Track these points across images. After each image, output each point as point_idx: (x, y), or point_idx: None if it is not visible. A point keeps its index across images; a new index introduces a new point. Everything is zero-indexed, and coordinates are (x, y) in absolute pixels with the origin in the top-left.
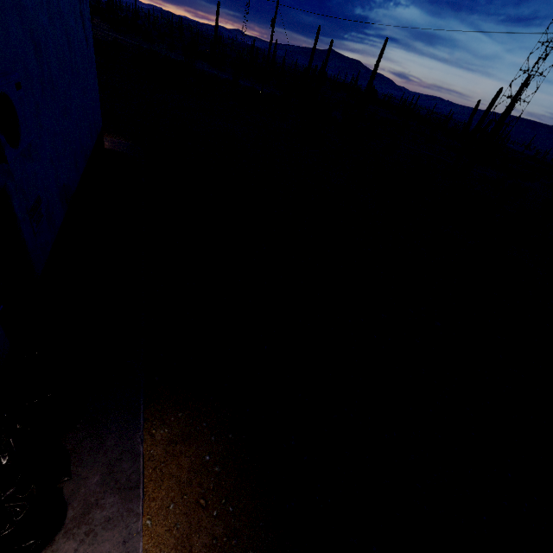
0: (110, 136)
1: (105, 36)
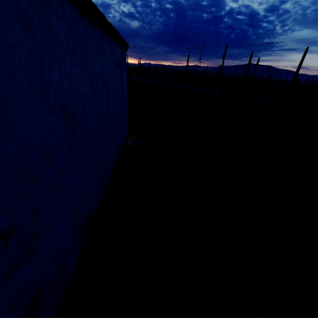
0: (131, 136)
1: (135, 81)
